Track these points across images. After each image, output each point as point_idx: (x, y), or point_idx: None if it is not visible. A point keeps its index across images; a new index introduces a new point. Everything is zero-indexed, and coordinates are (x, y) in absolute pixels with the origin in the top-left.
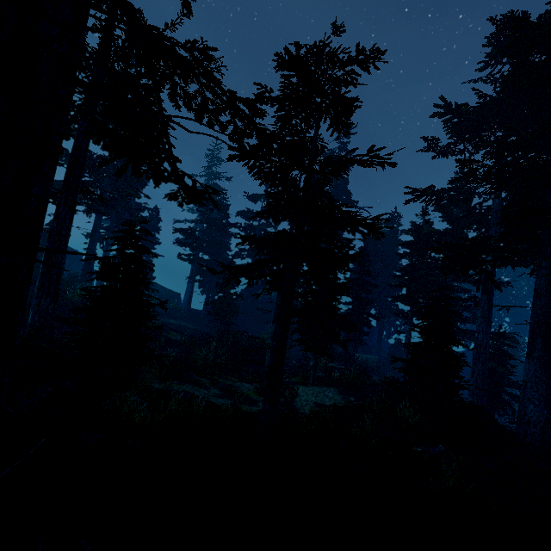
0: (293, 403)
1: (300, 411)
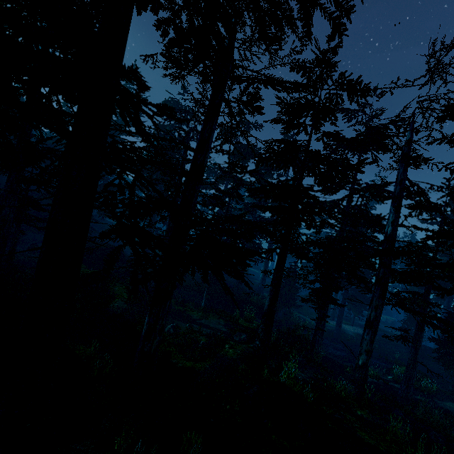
0: (344, 330)
1: (347, 333)
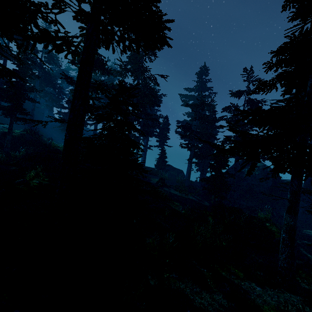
0: None
1: None
